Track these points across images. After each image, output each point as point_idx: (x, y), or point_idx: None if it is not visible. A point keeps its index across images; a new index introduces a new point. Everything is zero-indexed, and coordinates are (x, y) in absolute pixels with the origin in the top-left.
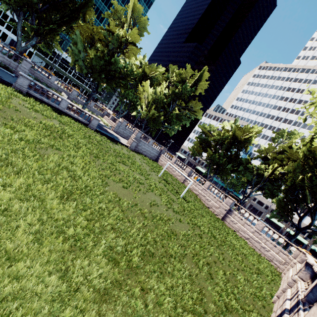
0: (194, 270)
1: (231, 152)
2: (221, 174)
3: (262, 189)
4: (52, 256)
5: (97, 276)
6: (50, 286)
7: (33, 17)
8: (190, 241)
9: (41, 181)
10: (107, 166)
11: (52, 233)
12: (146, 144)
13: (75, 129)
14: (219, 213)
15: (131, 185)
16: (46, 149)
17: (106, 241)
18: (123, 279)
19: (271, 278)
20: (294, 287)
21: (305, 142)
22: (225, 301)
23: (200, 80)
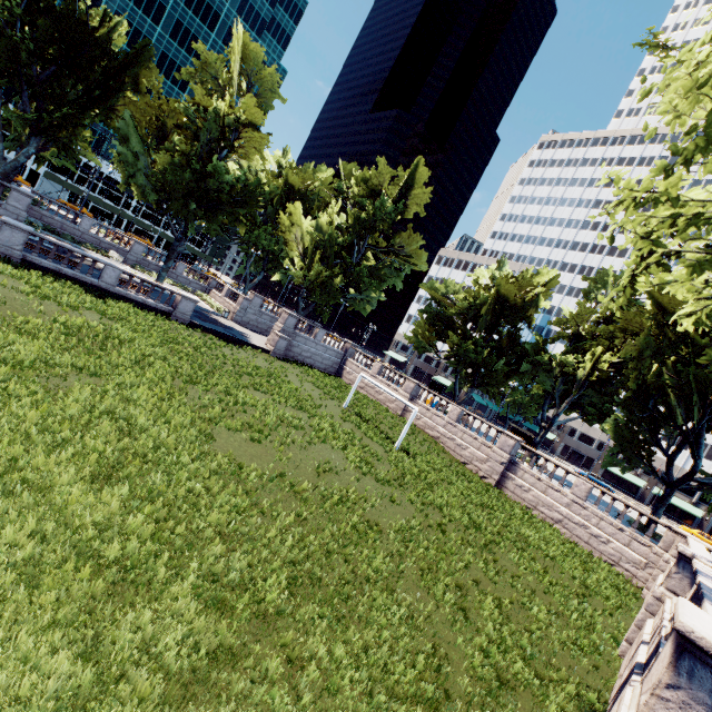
0: (425, 604)
1: (499, 334)
2: (484, 384)
3: (580, 407)
4: (65, 612)
5: (177, 643)
6: (54, 677)
7: (25, 95)
8: (416, 542)
9: (46, 447)
10: (214, 399)
11: (66, 560)
12: (311, 341)
13: (139, 327)
14: (489, 472)
15: (270, 434)
16: (65, 378)
17: (202, 565)
18: (242, 643)
19: (618, 603)
20: (659, 613)
21: (624, 287)
22: (499, 667)
23: (412, 188)
